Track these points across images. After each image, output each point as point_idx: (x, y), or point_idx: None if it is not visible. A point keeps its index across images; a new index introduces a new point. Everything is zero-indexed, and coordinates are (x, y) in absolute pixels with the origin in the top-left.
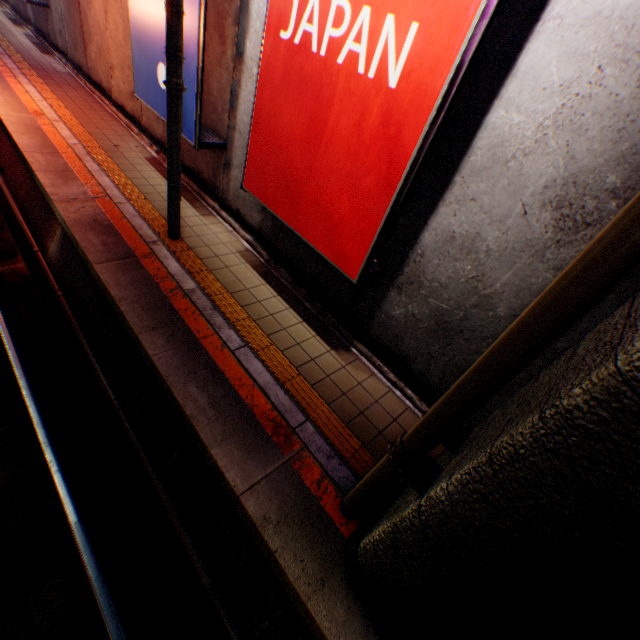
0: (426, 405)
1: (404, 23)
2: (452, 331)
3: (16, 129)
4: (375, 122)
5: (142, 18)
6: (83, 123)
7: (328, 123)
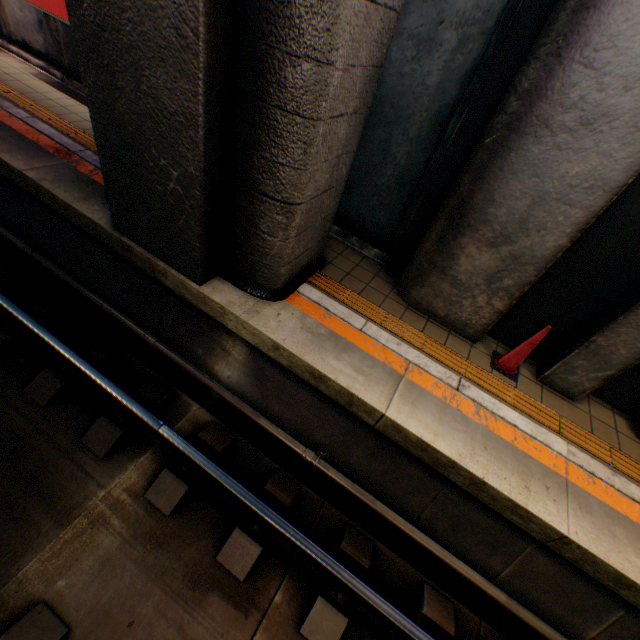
0: None
1: None
2: None
3: None
4: None
5: None
6: None
7: None
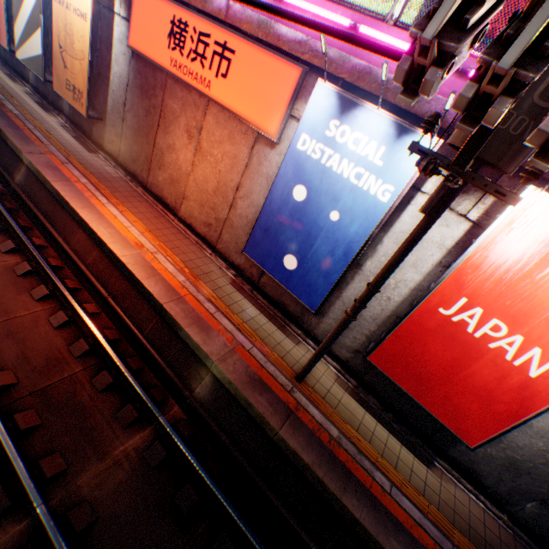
0: (495, 507)
1: (547, 355)
2: (521, 470)
3: (139, 273)
4: (512, 383)
5: (277, 222)
6: (171, 248)
7: (470, 366)
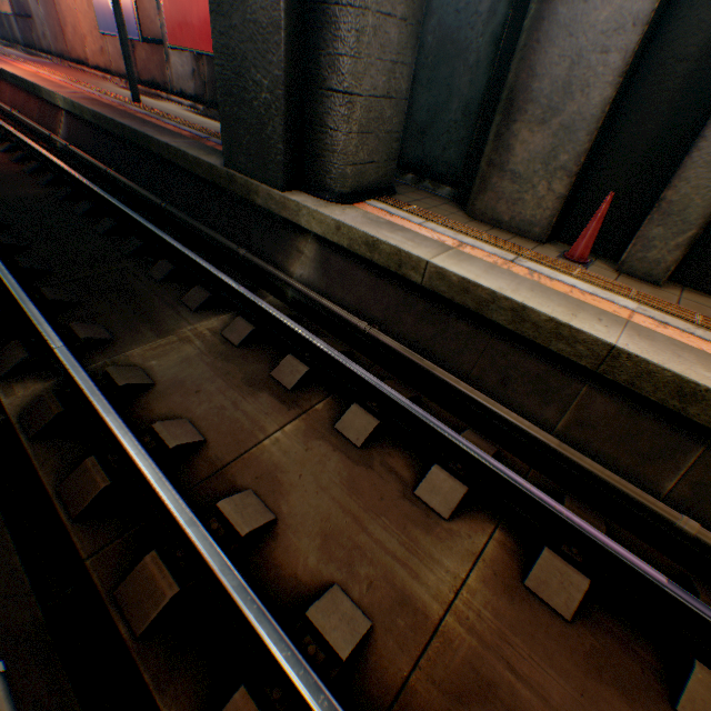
0: None
1: None
2: None
3: (25, 77)
4: None
5: None
6: (70, 77)
7: None
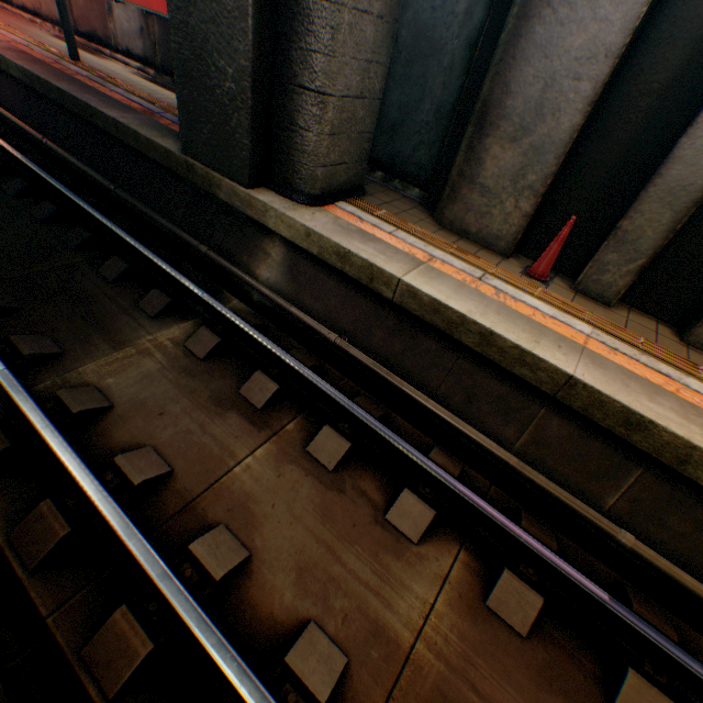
0: None
1: None
2: None
3: None
4: None
5: None
6: None
7: None
